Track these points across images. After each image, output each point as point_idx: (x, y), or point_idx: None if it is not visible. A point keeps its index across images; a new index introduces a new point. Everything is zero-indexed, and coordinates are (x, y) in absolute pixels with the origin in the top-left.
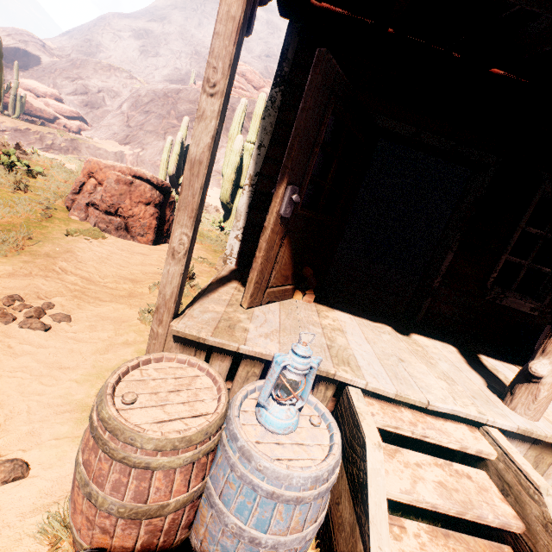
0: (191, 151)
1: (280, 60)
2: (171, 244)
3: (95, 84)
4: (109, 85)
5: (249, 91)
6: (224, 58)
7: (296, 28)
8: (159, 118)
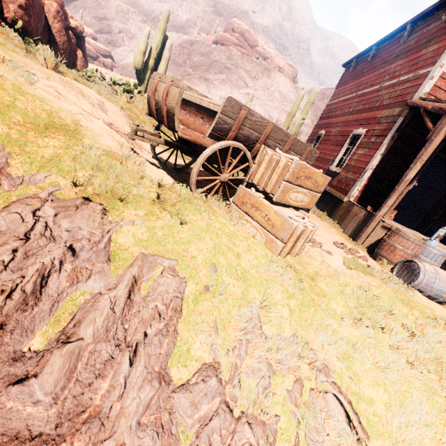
0: (409, 174)
1: (401, 123)
2: (391, 198)
3: (117, 25)
4: (128, 27)
5: (246, 49)
6: (429, 153)
7: (412, 111)
8: (176, 65)
